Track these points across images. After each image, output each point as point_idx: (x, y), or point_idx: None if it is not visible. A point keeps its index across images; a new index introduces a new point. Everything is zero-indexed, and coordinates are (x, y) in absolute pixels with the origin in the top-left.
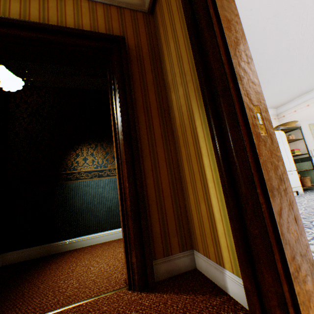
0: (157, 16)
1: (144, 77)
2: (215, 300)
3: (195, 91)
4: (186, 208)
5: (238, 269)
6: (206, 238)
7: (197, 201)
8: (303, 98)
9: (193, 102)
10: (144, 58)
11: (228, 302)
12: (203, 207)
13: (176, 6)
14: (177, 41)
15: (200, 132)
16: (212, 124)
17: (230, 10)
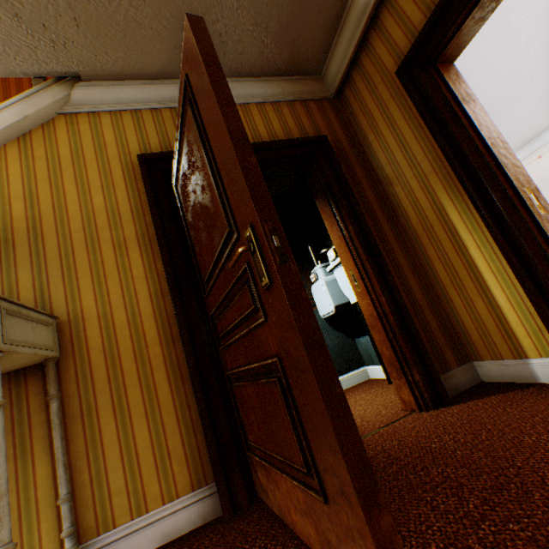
0: (349, 101)
1: (355, 175)
2: (529, 389)
3: (442, 182)
4: (448, 317)
5: (547, 349)
6: (492, 338)
7: (468, 301)
8: (529, 148)
9: (439, 194)
10: (347, 153)
11: (545, 386)
12: (479, 305)
13: (389, 95)
14: (398, 131)
15: (459, 224)
16: (484, 214)
17: (470, 100)
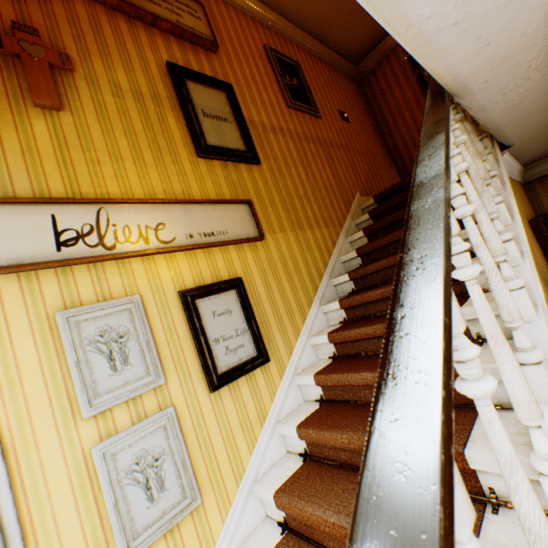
0: (535, 190)
1: None
2: None
3: None
4: None
5: None
6: None
7: None
8: None
9: None
10: None
11: None
12: None
13: None
14: None
15: None
16: None
17: None
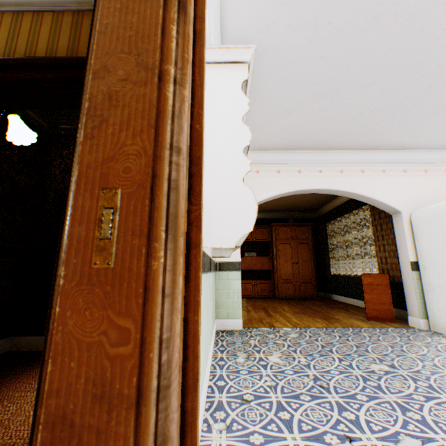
0: None
1: None
2: None
3: None
4: None
5: None
6: None
7: None
8: None
9: None
10: None
11: None
12: None
13: None
14: None
15: None
16: None
17: None
